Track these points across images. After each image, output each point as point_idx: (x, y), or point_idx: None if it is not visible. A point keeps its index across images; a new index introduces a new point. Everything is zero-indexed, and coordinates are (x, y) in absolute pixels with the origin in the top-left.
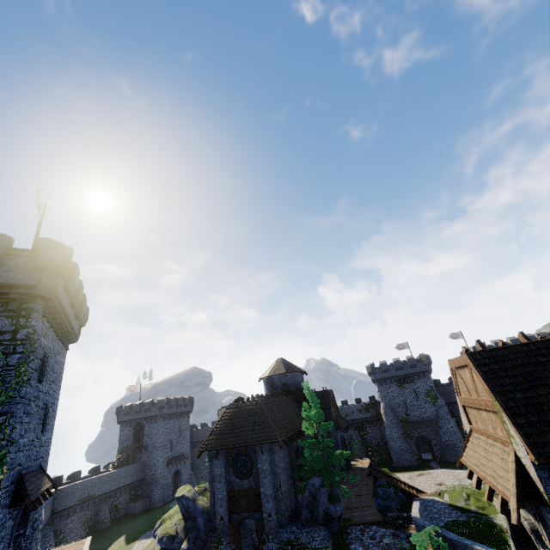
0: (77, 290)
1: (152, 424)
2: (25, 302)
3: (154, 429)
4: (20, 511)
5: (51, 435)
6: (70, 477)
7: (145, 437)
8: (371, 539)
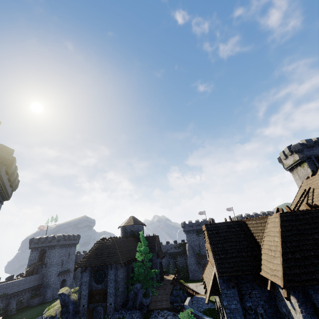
0: (13, 171)
1: (52, 250)
2: None
3: (52, 253)
4: None
5: None
6: None
7: (46, 258)
8: (162, 316)
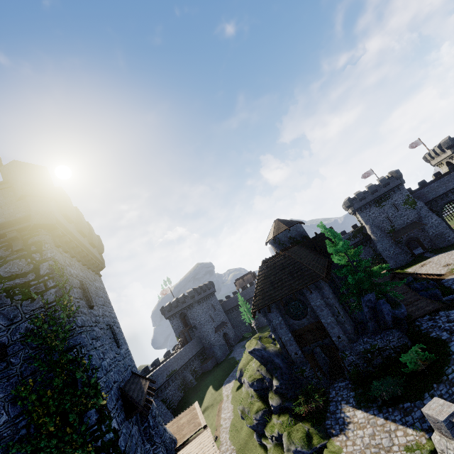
0: (78, 218)
1: (191, 310)
2: (28, 237)
3: (194, 313)
4: (137, 415)
5: (127, 346)
6: (152, 365)
7: (191, 321)
8: (449, 323)
